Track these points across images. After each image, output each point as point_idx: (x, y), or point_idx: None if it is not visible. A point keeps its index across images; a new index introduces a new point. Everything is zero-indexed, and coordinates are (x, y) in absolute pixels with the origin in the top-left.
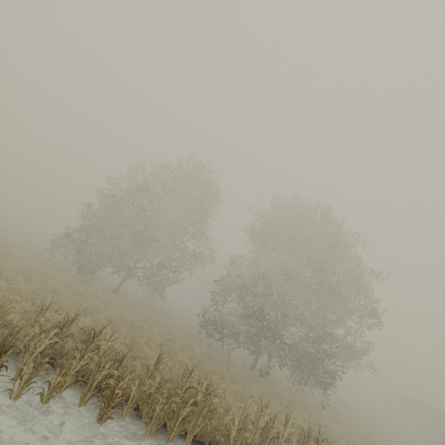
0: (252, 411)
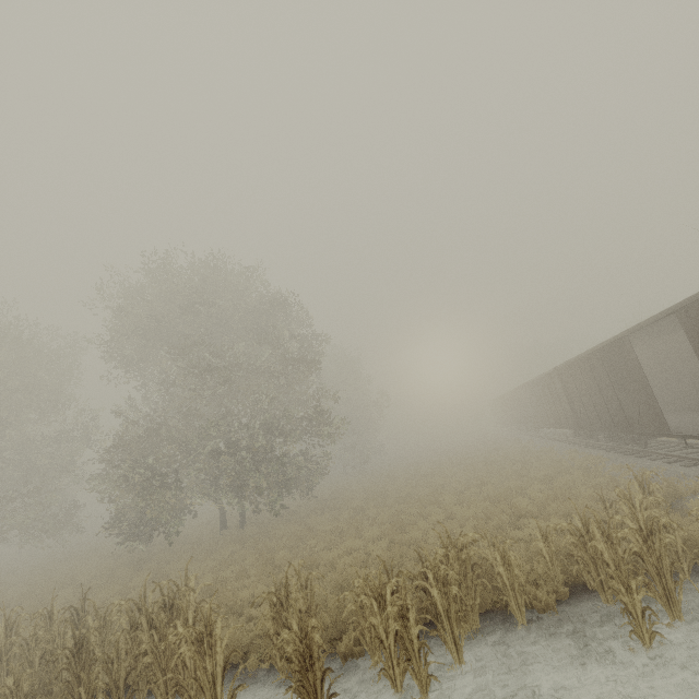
0: None
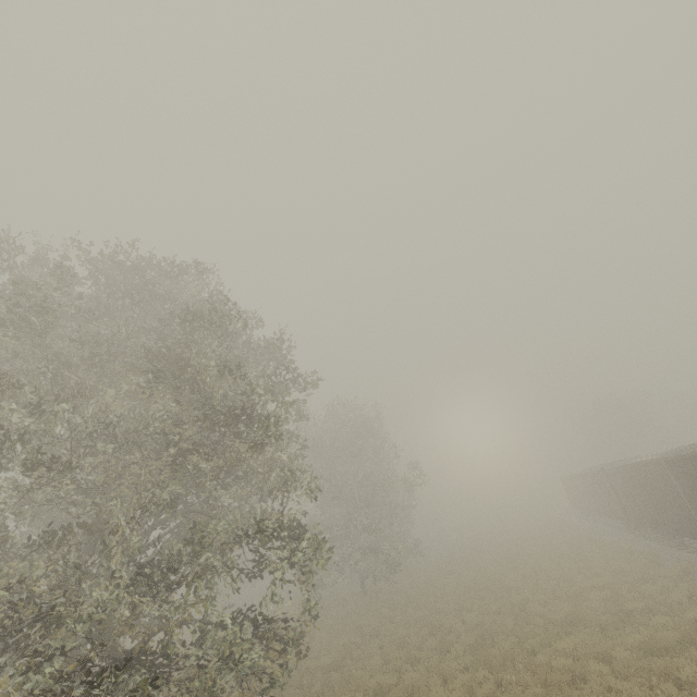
0: None
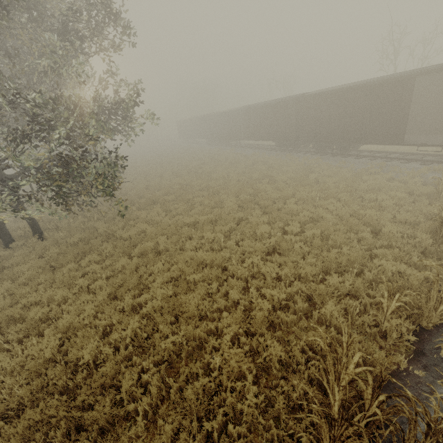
0: None
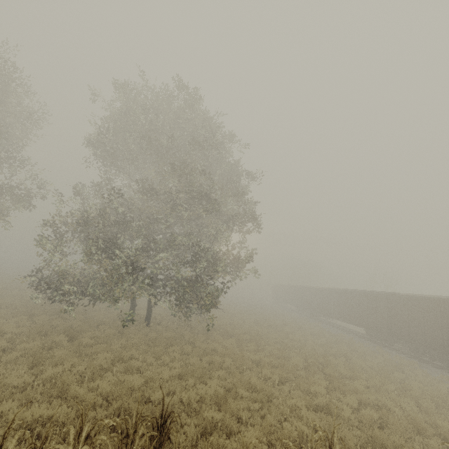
0: (59, 411)
